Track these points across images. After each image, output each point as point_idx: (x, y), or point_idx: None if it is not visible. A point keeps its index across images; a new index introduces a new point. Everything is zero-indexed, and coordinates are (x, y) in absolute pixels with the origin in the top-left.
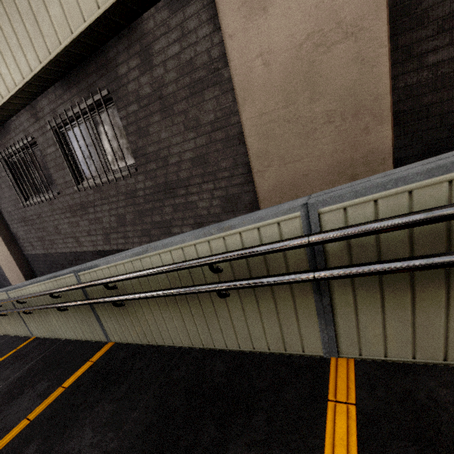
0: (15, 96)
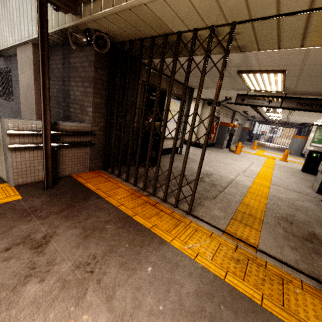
0: None
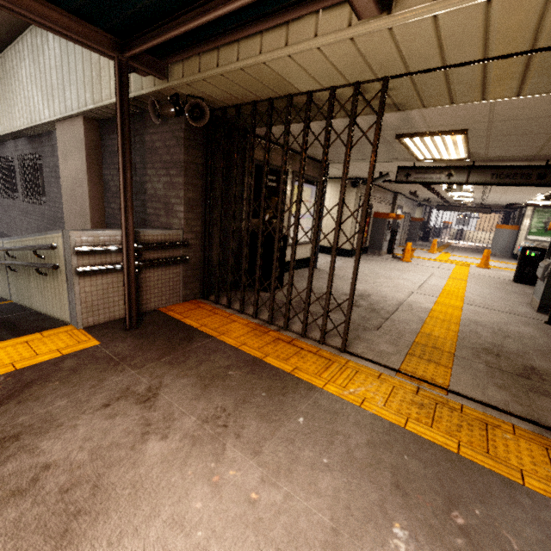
0: (3, 136)
